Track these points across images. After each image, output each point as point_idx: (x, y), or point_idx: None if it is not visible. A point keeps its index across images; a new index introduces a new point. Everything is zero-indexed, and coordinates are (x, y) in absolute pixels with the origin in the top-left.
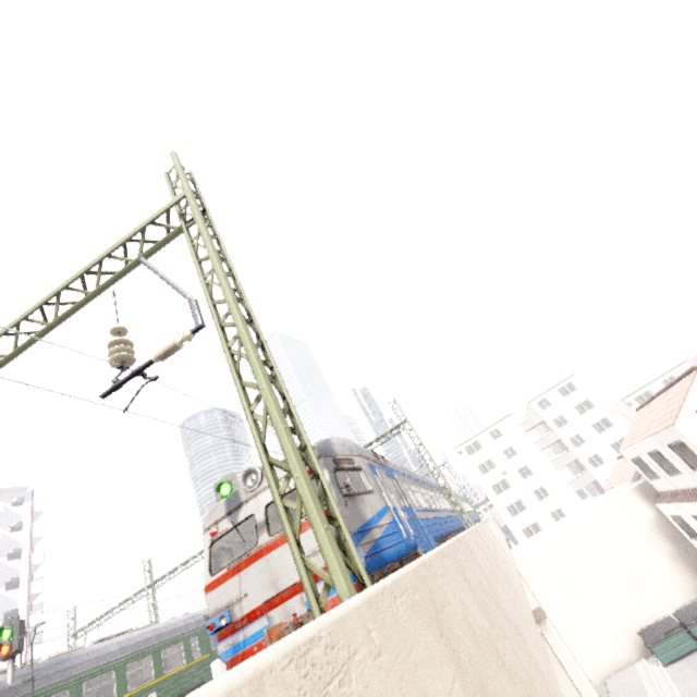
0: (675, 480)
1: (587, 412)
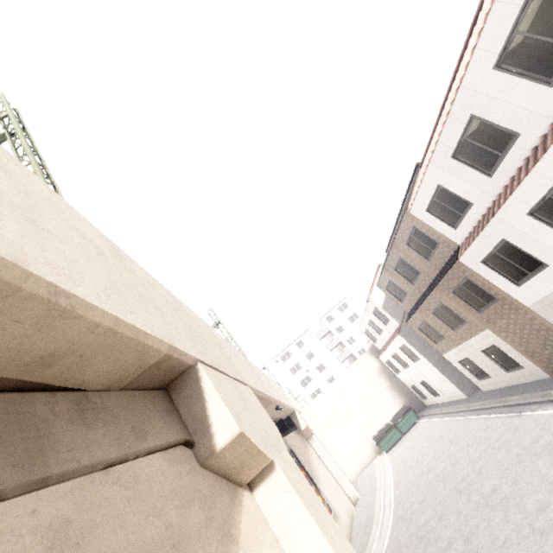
0: (382, 337)
1: (355, 321)
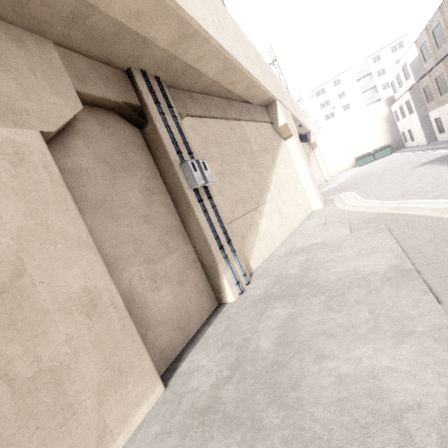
0: (401, 90)
1: None
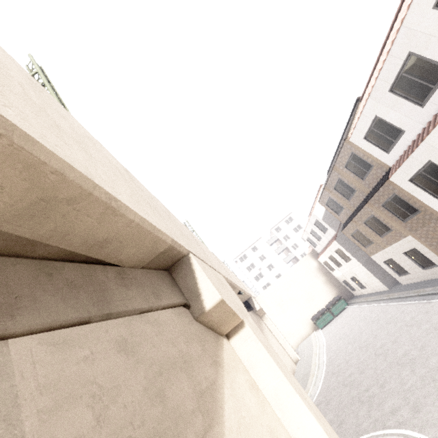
0: (321, 243)
1: (299, 231)
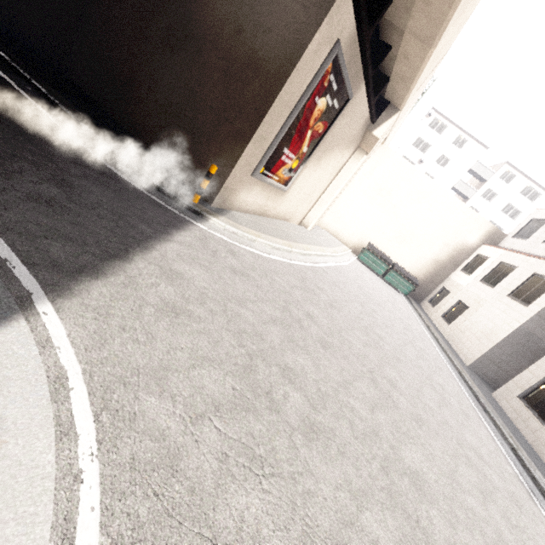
0: (540, 247)
1: (506, 215)
